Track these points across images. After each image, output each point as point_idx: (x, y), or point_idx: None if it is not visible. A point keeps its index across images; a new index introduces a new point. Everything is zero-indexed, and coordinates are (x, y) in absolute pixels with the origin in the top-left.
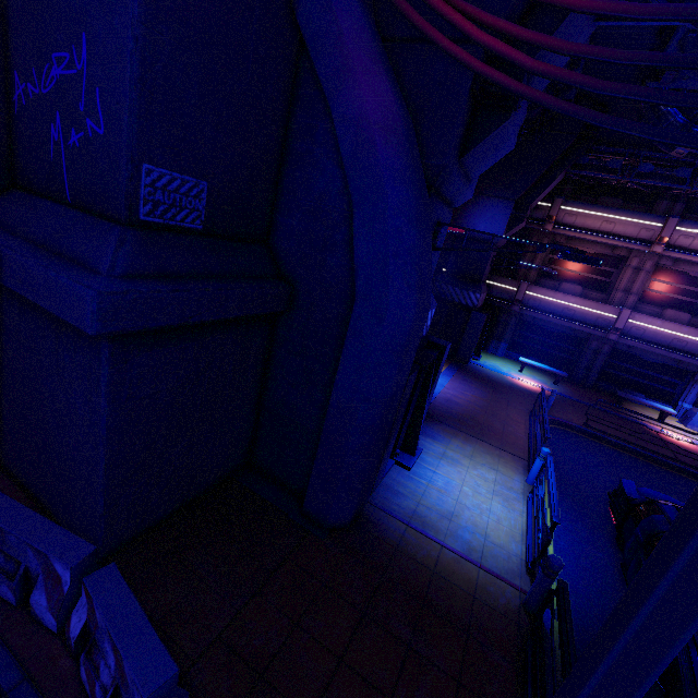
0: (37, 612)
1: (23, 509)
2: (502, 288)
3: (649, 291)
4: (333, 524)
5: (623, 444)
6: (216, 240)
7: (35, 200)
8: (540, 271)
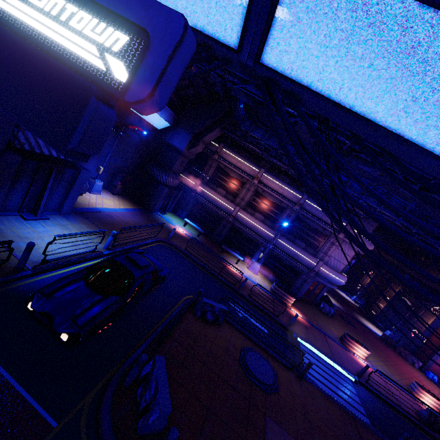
0: None
1: None
2: (189, 181)
3: (252, 202)
4: None
5: (196, 260)
6: None
7: None
8: (210, 179)
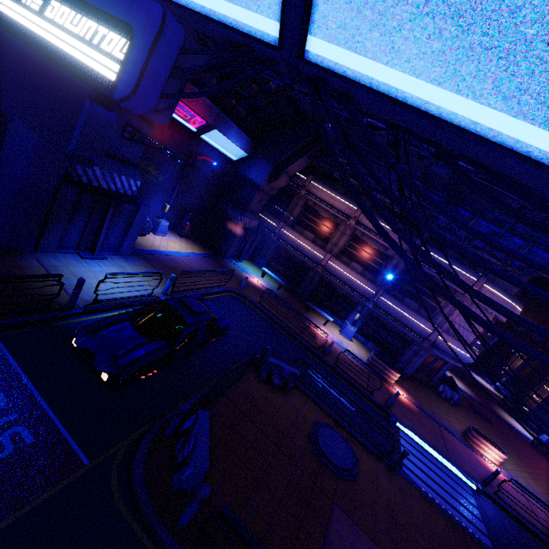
0: None
1: None
2: (269, 223)
3: (348, 249)
4: None
5: (271, 316)
6: None
7: None
8: (296, 219)
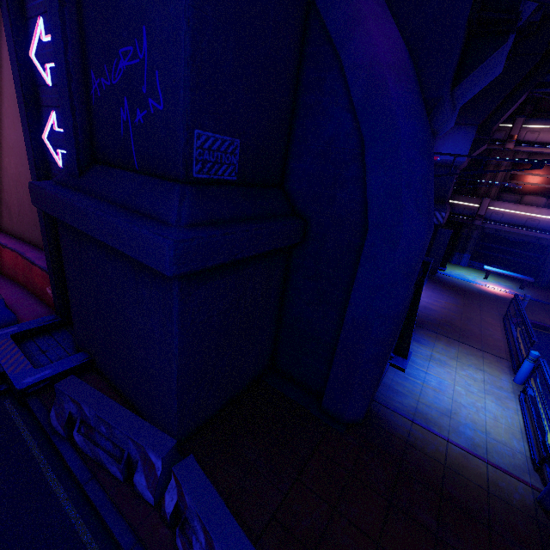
0: (139, 489)
1: (121, 409)
2: (464, 206)
3: None
4: (348, 420)
5: None
6: (246, 188)
7: (111, 170)
8: (501, 187)
